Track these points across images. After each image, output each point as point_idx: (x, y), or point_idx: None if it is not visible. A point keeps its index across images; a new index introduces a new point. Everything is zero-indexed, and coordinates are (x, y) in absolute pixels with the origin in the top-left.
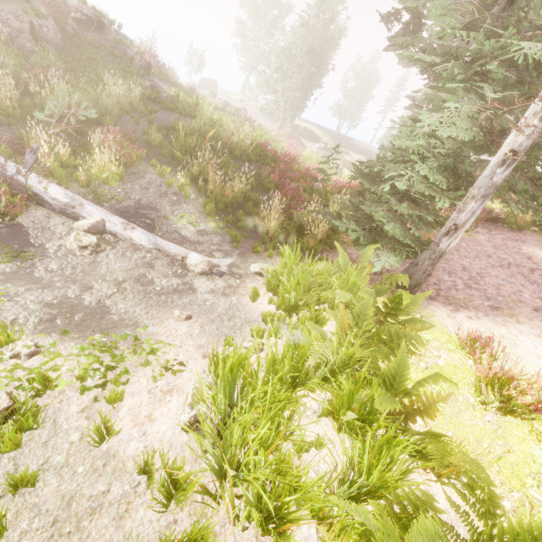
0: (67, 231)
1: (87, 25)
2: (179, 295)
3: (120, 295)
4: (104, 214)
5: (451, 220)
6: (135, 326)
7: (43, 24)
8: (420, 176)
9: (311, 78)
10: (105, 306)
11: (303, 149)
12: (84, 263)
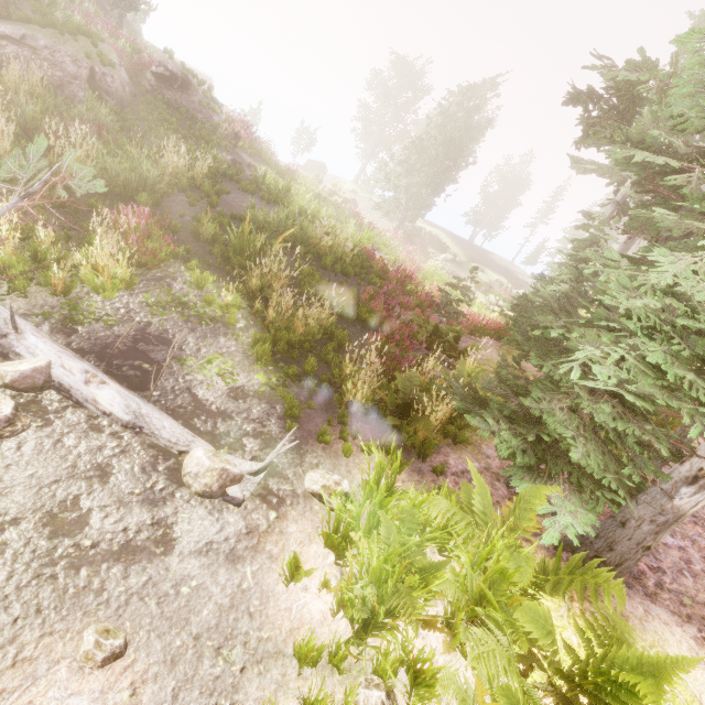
0: None
1: (169, 82)
2: (130, 562)
3: None
4: (59, 353)
5: None
6: None
7: (108, 73)
8: (641, 360)
9: (444, 174)
10: None
11: (424, 259)
12: None
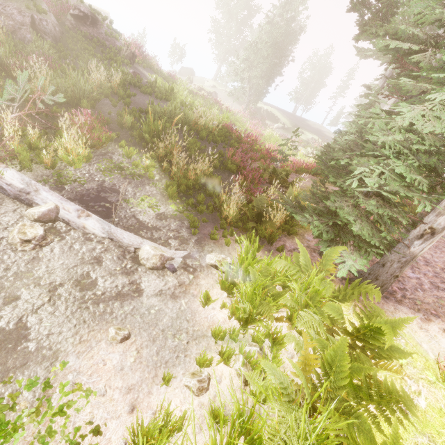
0: (16, 220)
1: (83, 21)
2: (122, 300)
3: (50, 306)
4: (59, 201)
5: (428, 223)
6: (54, 359)
7: (43, 19)
8: (392, 172)
9: (273, 68)
10: (25, 326)
11: (264, 128)
12: (21, 262)
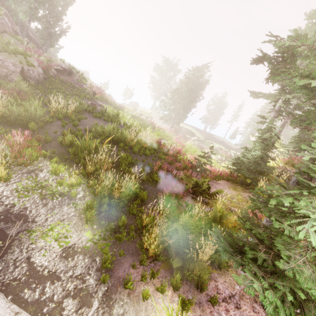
0: None
1: (62, 72)
2: None
3: None
4: None
5: None
6: None
7: (31, 69)
8: None
9: (190, 103)
10: None
11: (185, 140)
12: None
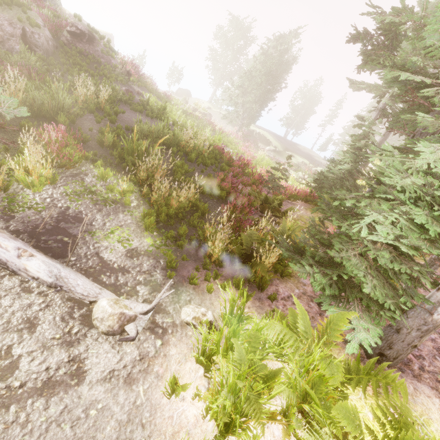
0: None
1: (80, 38)
2: (50, 395)
3: None
4: None
5: None
6: None
7: (35, 32)
8: (409, 220)
9: (266, 94)
10: None
11: (256, 151)
12: None
